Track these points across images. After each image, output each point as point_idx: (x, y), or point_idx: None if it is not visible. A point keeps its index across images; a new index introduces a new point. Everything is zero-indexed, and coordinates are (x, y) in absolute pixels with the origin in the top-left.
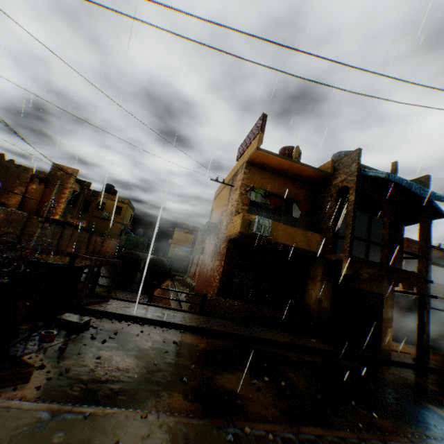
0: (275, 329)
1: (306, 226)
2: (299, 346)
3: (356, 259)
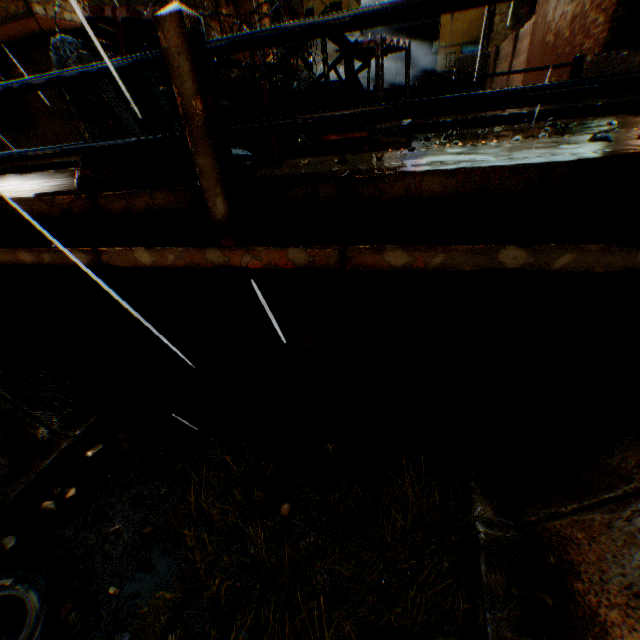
0: None
1: None
2: None
3: None
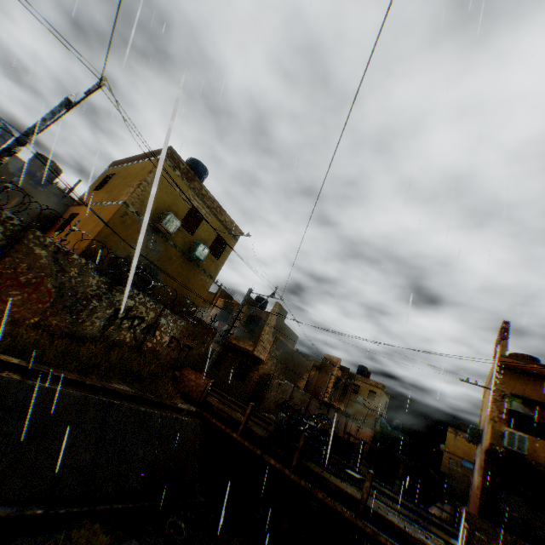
0: None
1: None
2: None
3: None
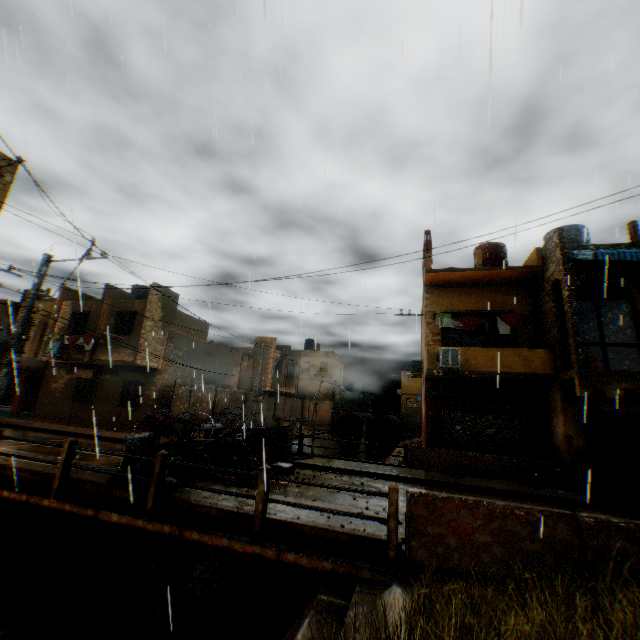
0: (504, 480)
1: (532, 340)
2: (522, 494)
3: (592, 372)
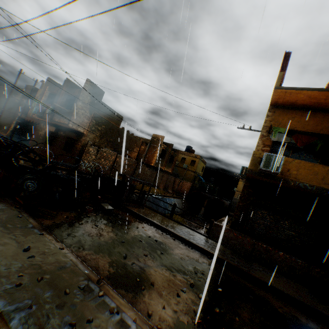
0: (288, 278)
1: None
2: (305, 305)
3: None
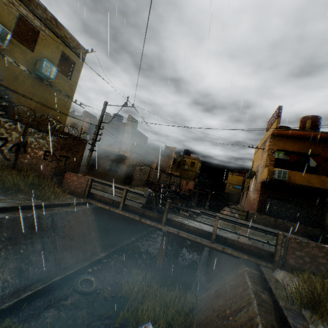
0: (296, 235)
1: (325, 171)
2: None
3: None
